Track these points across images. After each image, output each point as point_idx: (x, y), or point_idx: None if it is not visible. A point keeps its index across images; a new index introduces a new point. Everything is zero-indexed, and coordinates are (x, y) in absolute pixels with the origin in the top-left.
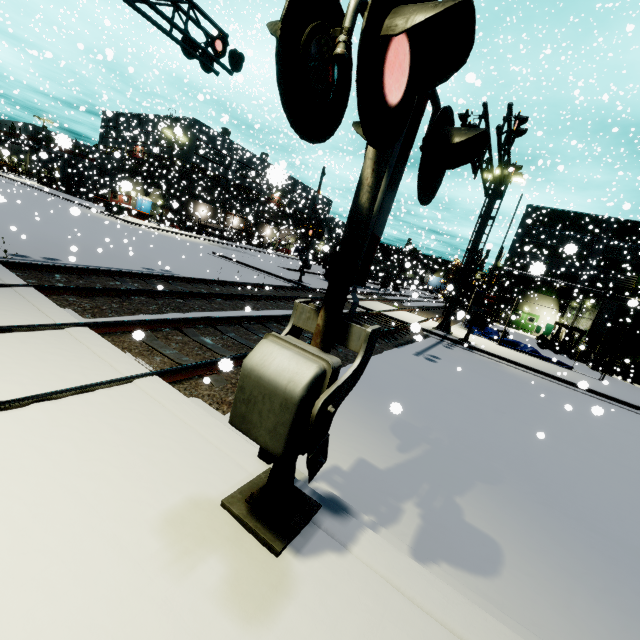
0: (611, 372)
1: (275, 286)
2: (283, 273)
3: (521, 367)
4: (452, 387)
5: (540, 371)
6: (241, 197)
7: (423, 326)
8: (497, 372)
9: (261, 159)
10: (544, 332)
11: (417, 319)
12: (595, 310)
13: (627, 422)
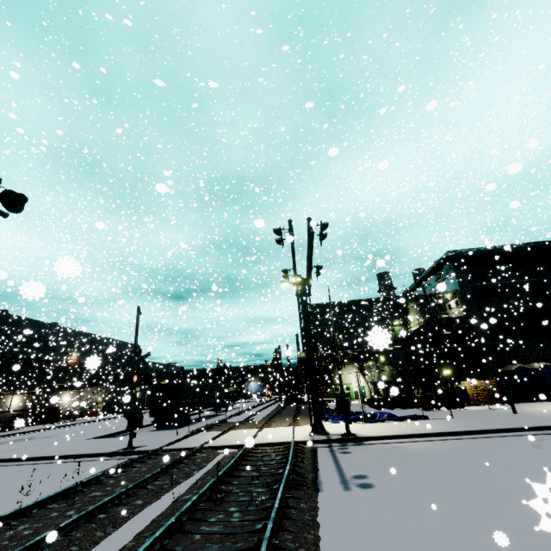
0: (437, 406)
1: (97, 477)
2: (101, 446)
3: (410, 438)
4: (449, 523)
5: (427, 433)
6: (24, 370)
7: (301, 438)
8: (414, 458)
9: (51, 324)
10: (361, 394)
11: (285, 432)
12: (393, 362)
13: (538, 450)
